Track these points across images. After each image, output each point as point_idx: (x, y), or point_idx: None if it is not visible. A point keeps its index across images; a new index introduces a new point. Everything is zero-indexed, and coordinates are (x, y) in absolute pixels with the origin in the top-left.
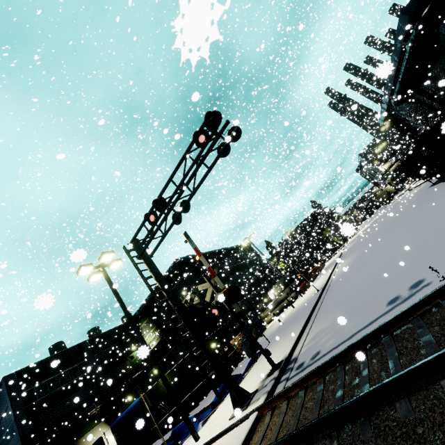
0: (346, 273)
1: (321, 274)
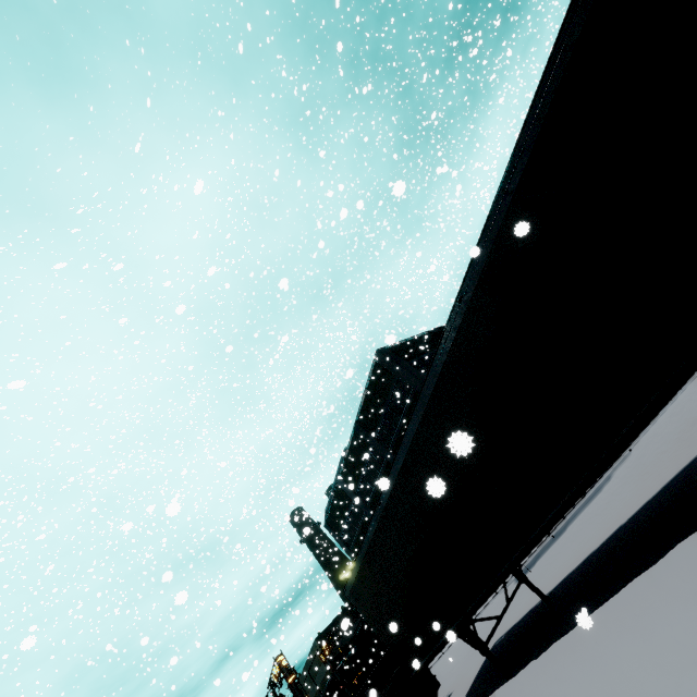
0: None
1: None
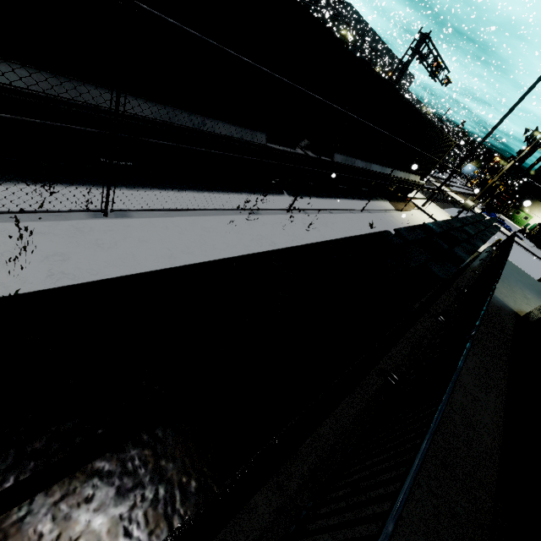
0: None
1: None
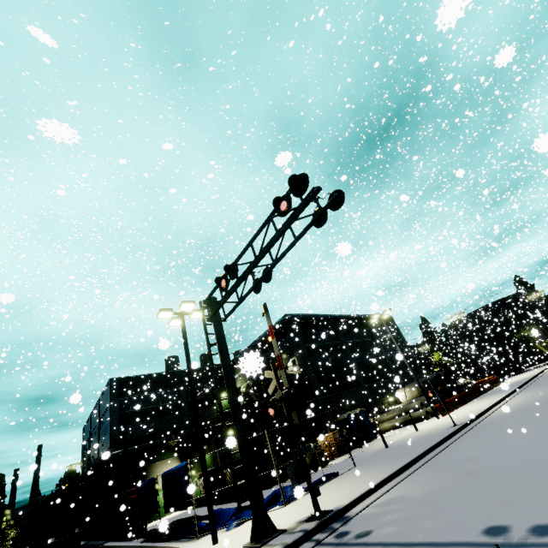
0: (508, 419)
1: (485, 396)
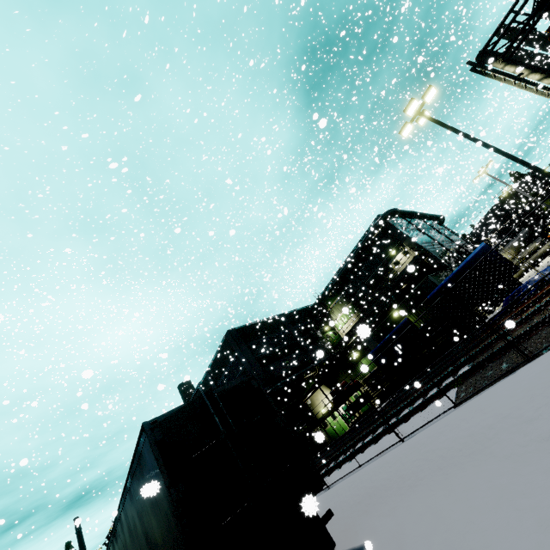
0: None
1: None
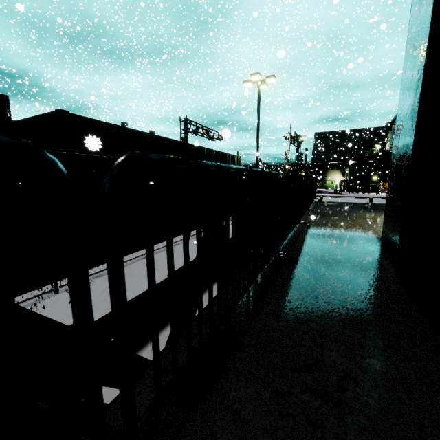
0: None
1: None
